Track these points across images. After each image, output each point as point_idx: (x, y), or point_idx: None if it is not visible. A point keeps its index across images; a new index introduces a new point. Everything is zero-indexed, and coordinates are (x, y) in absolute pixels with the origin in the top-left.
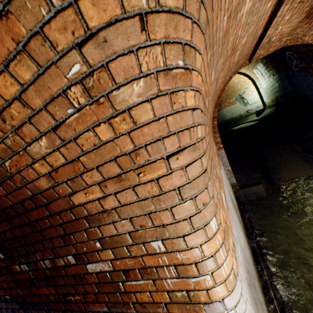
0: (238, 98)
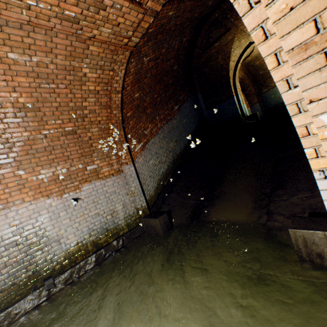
0: None
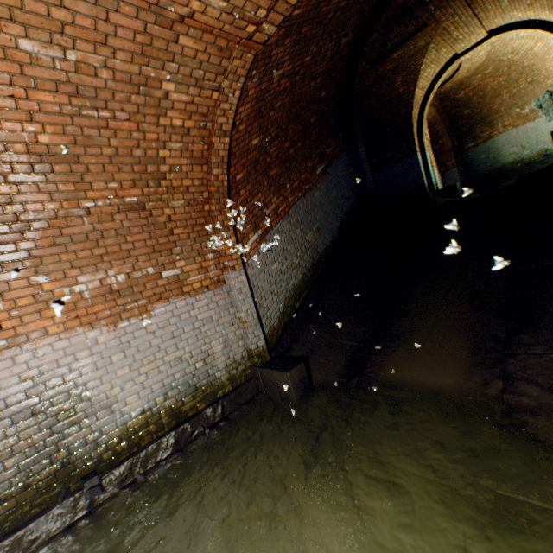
0: (546, 102)
